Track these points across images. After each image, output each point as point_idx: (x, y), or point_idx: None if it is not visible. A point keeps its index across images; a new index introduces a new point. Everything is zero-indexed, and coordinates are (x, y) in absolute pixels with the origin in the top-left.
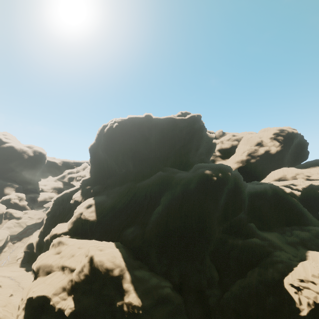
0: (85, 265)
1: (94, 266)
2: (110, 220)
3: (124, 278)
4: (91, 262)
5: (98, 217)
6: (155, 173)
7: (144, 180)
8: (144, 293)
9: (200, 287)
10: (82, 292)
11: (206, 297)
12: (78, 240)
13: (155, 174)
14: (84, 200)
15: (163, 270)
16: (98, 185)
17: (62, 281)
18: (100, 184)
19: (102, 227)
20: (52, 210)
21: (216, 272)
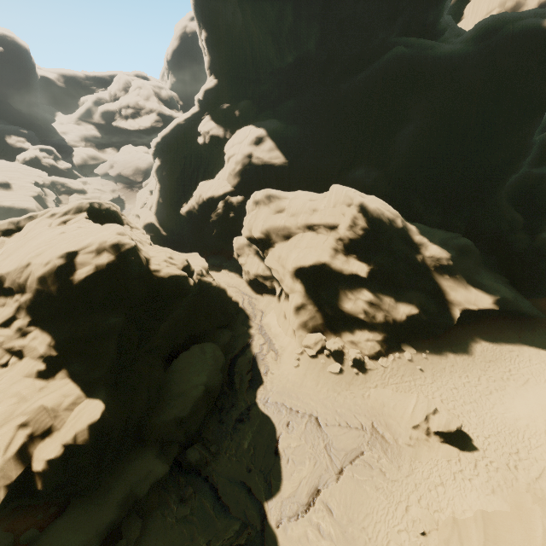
0: (357, 217)
1: (373, 216)
2: (312, 161)
3: (410, 230)
4: (363, 212)
5: (288, 157)
6: (373, 57)
7: (351, 76)
8: (441, 245)
9: (497, 234)
10: (365, 251)
11: (503, 245)
12: (297, 192)
13: (375, 58)
14: (231, 133)
15: (437, 221)
16: (242, 100)
17: (327, 241)
18: (246, 99)
19: (301, 175)
20: (164, 163)
21: (518, 214)
